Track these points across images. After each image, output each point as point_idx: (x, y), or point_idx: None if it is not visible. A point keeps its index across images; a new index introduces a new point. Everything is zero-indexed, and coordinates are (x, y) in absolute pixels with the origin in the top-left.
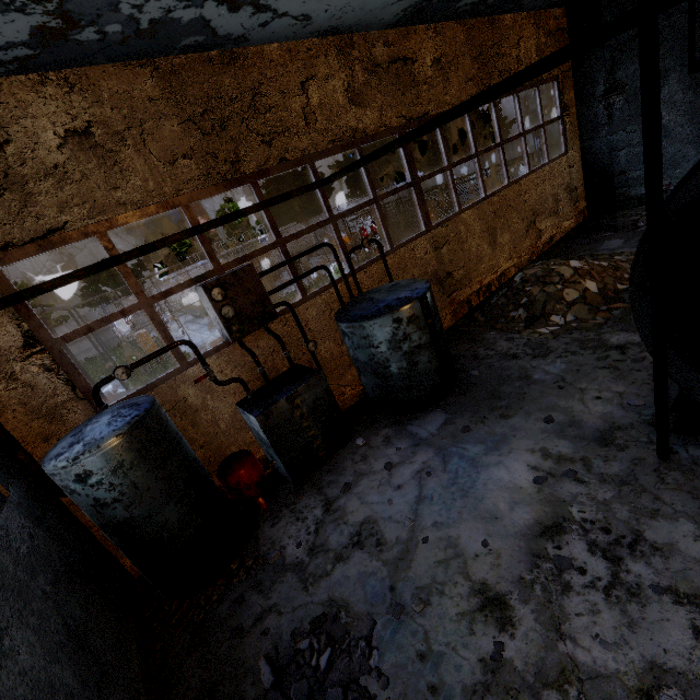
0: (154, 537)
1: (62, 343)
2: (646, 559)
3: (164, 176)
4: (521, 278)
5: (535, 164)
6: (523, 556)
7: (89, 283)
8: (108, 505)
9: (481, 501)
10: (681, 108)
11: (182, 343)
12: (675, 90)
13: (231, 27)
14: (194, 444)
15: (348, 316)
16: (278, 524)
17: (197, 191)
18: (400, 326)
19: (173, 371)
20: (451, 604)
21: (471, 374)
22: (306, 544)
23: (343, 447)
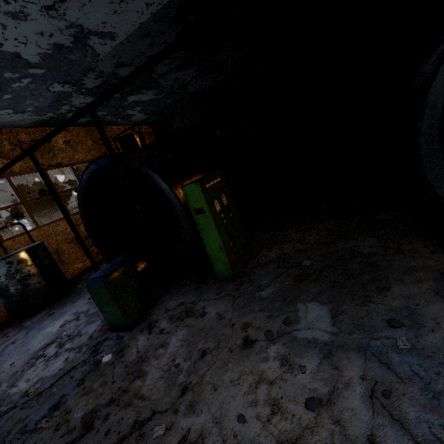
0: None
1: None
2: (74, 340)
3: None
4: None
5: None
6: (26, 361)
7: None
8: None
9: (28, 345)
10: None
11: None
12: None
13: None
14: None
15: None
16: None
17: None
18: (12, 265)
19: None
20: None
21: (78, 286)
22: None
23: None
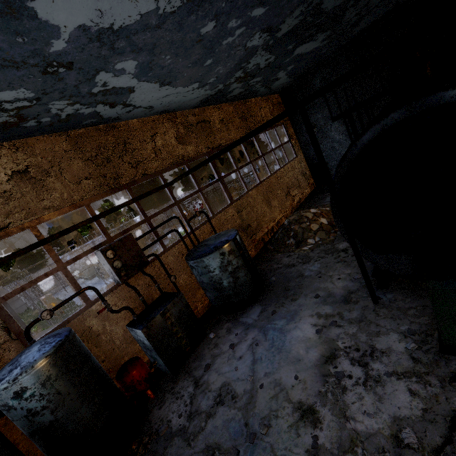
0: (73, 433)
1: (2, 302)
2: (379, 359)
3: (74, 190)
4: (287, 222)
5: (284, 163)
6: (318, 378)
7: (2, 268)
8: (38, 413)
9: (290, 352)
10: (343, 133)
11: (88, 289)
12: (337, 125)
13: (111, 114)
14: (97, 360)
15: (193, 256)
16: (163, 406)
17: (94, 196)
18: (225, 257)
19: (81, 309)
20: (283, 421)
21: (271, 280)
22: (185, 413)
23: (202, 342)
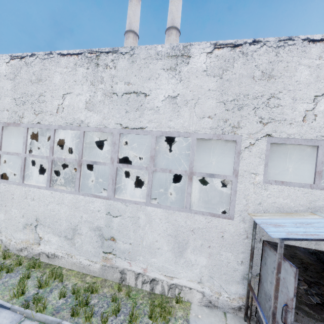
0: None
1: None
2: None
3: None
4: None
5: None
6: None
7: None
8: None
9: None
10: None
11: None
12: None
13: None
14: None
15: None
16: None
17: None
18: None
19: None
20: None
21: None
22: None
23: None
